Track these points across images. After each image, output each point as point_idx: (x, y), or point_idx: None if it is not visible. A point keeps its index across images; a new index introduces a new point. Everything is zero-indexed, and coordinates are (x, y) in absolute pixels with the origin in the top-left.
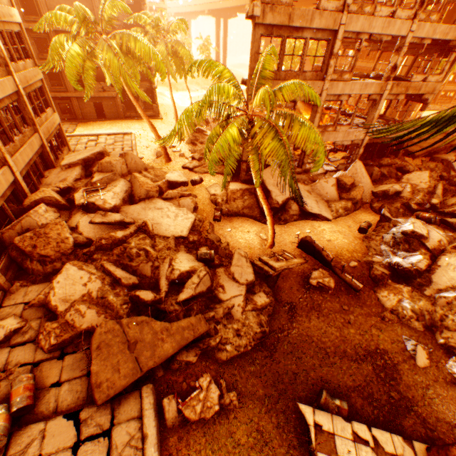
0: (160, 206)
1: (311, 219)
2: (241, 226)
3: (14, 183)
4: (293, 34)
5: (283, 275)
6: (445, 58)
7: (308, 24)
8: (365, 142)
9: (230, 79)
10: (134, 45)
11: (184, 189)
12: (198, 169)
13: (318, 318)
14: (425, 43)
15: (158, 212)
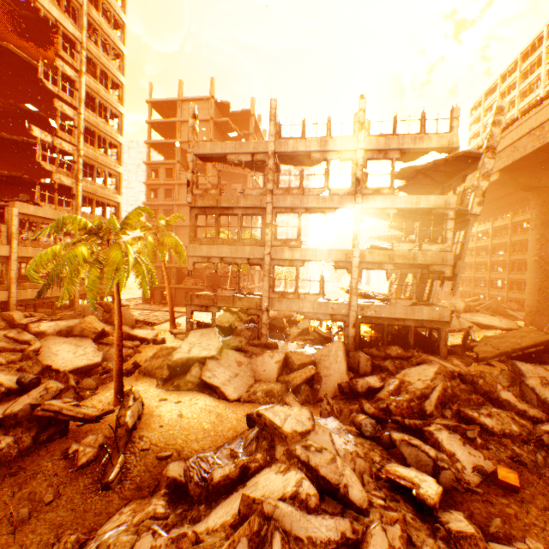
0: (82, 344)
1: (208, 391)
2: (137, 384)
3: (7, 304)
4: (225, 212)
5: (74, 435)
6: (461, 229)
7: (235, 204)
8: (353, 319)
9: (98, 224)
10: (168, 238)
11: (137, 343)
12: (182, 335)
13: (1, 495)
14: (390, 212)
15: (73, 347)
